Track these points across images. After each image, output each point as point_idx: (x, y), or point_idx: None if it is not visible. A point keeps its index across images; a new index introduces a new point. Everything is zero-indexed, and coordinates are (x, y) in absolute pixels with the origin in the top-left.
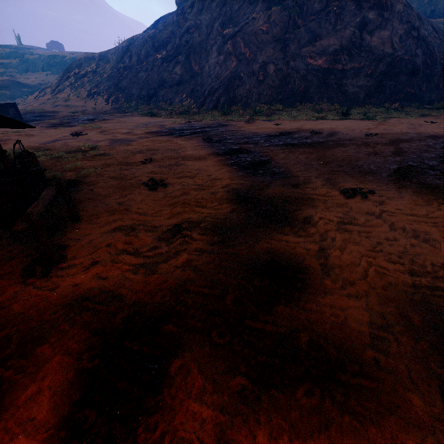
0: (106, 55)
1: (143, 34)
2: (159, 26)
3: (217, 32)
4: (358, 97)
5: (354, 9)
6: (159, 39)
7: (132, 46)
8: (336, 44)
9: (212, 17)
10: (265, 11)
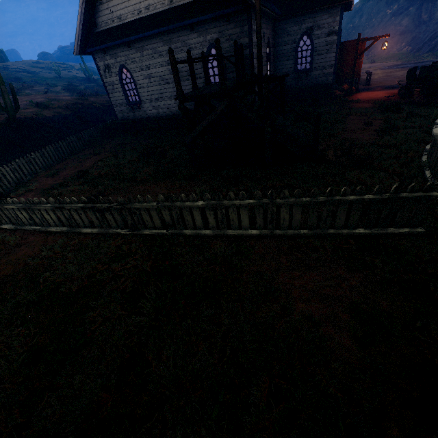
0: None
1: None
2: None
3: None
4: None
5: None
6: None
7: (365, 6)
8: None
9: None
10: None
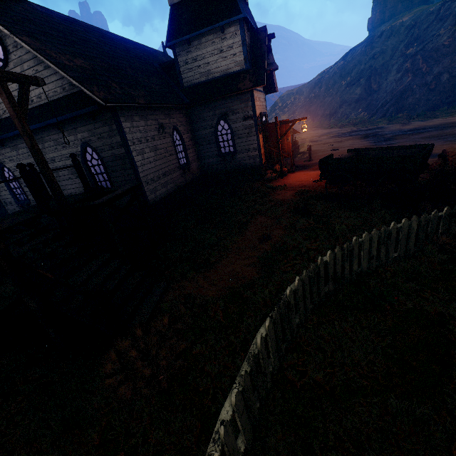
0: (301, 89)
1: (333, 67)
2: (347, 58)
3: (400, 53)
4: None
5: None
6: (345, 69)
7: (322, 79)
8: None
9: (398, 40)
10: (454, 24)
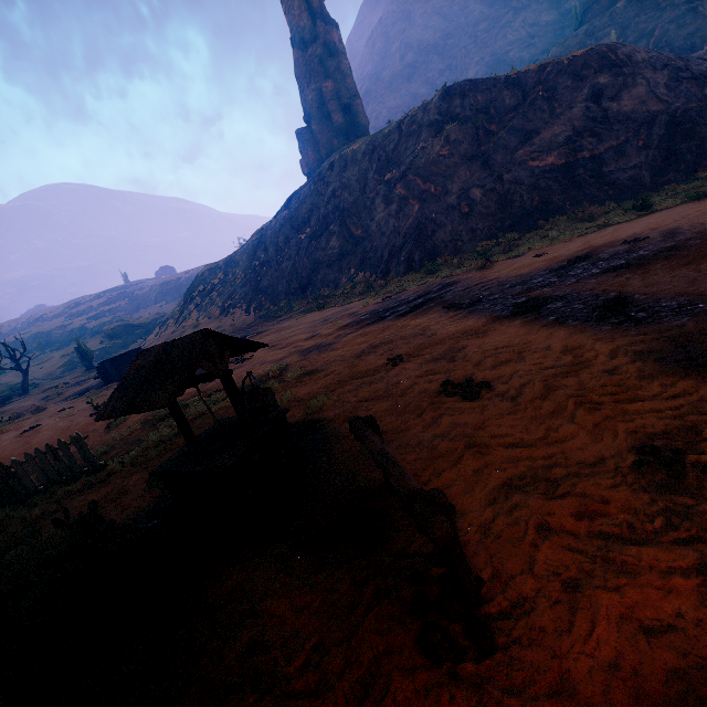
0: (233, 258)
1: (276, 219)
2: (292, 204)
3: (375, 182)
4: (641, 181)
5: (572, 83)
6: (297, 218)
7: (264, 237)
8: (565, 131)
9: (362, 169)
10: (435, 135)
